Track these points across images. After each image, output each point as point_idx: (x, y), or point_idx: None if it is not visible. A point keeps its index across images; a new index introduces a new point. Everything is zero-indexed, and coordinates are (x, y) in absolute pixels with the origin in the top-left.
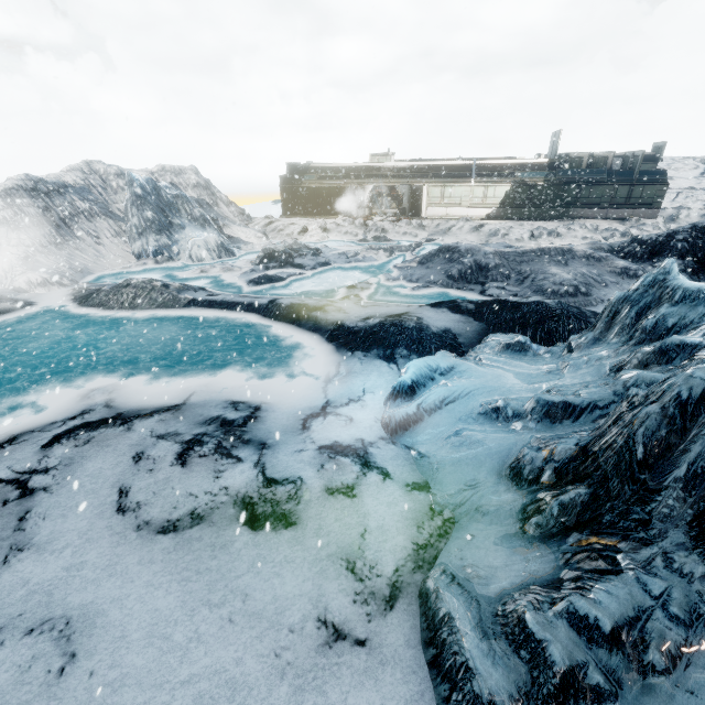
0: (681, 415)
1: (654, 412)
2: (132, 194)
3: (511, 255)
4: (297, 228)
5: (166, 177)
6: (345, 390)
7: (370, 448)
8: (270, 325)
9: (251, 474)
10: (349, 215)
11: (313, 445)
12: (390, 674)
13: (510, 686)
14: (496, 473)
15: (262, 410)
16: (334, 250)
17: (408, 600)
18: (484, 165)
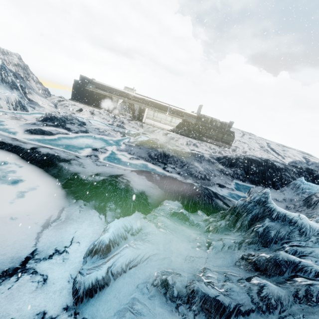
0: None
1: None
2: None
3: (179, 152)
4: (77, 108)
5: None
6: (56, 238)
7: None
8: (24, 165)
9: None
10: (108, 110)
11: None
12: None
13: None
14: None
15: None
16: (93, 125)
17: None
18: (172, 108)
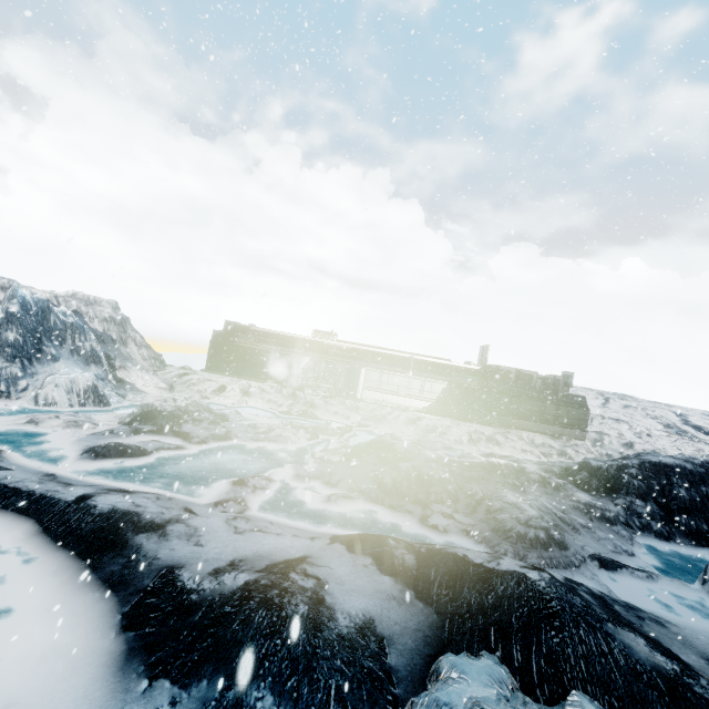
0: None
1: None
2: (4, 309)
3: (457, 466)
4: (214, 385)
5: (73, 304)
6: None
7: None
8: (40, 554)
9: None
10: (280, 382)
11: None
12: None
13: None
14: None
15: None
16: (245, 419)
17: None
18: (421, 361)
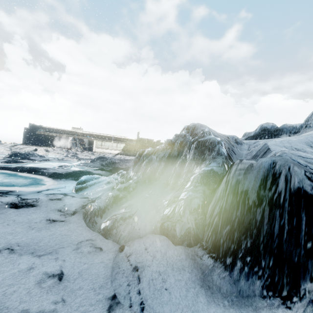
0: (139, 156)
1: (135, 157)
2: None
3: (123, 160)
4: (31, 149)
5: None
6: (57, 187)
7: (68, 193)
8: (16, 174)
9: (14, 198)
10: (60, 147)
11: (43, 194)
12: (72, 224)
13: (104, 204)
14: (109, 190)
15: (16, 191)
16: (51, 157)
17: (79, 213)
18: (116, 137)
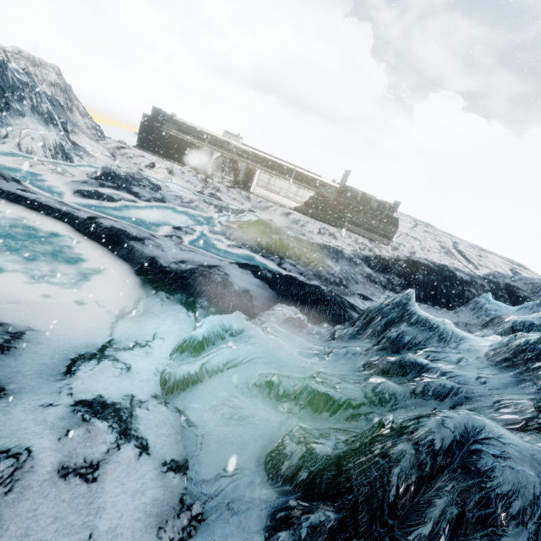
0: (431, 464)
1: (409, 452)
2: None
3: (305, 242)
4: (146, 161)
5: (21, 62)
6: (135, 330)
7: (138, 409)
8: (80, 241)
9: None
10: (195, 168)
11: (69, 398)
12: None
13: None
14: (256, 458)
15: (23, 339)
16: (173, 191)
17: None
18: (301, 173)
